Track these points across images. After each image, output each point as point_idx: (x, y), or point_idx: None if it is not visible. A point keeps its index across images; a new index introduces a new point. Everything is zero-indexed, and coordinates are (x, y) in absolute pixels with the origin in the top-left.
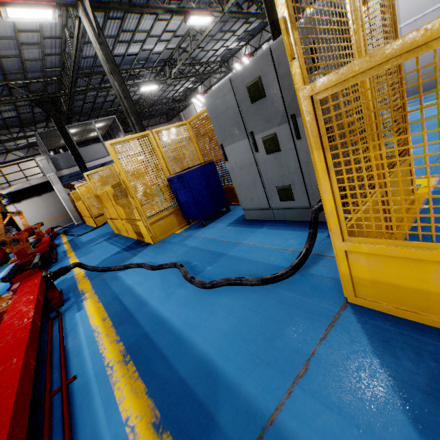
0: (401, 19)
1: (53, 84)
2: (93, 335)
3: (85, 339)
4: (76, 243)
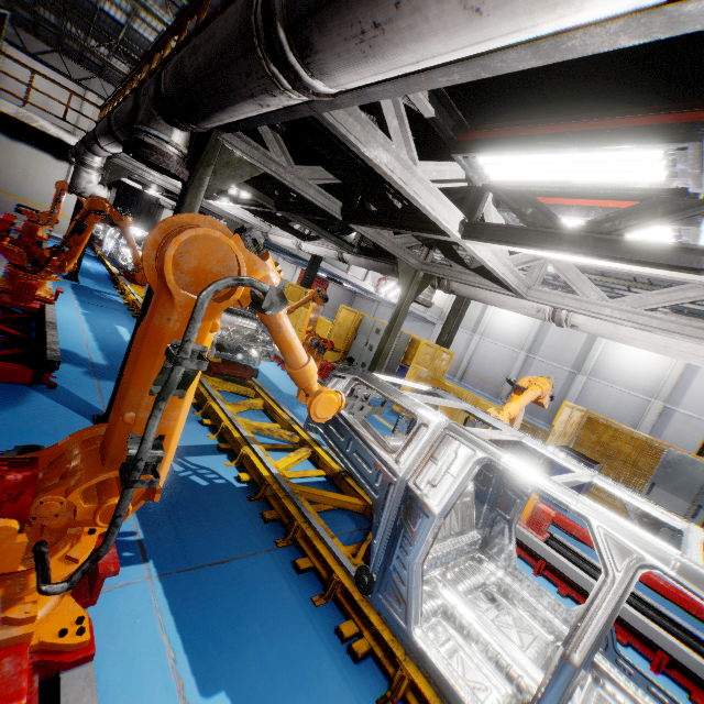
0: (680, 404)
1: None
2: None
3: None
4: None
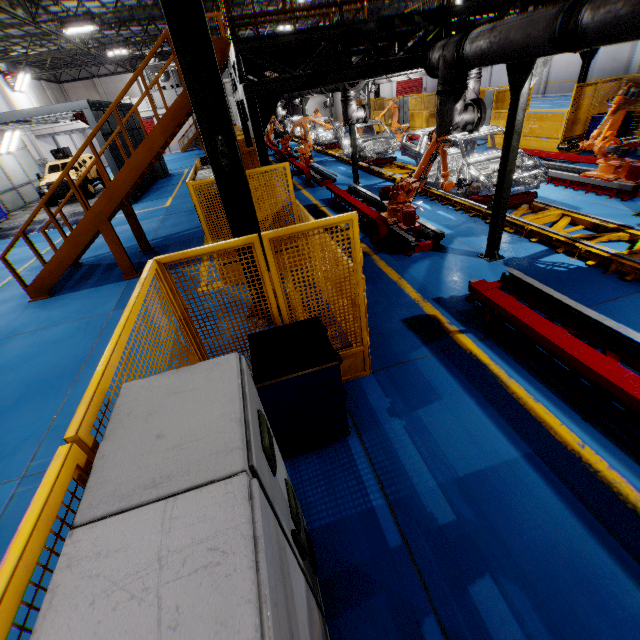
0: None
1: None
2: None
3: None
4: None
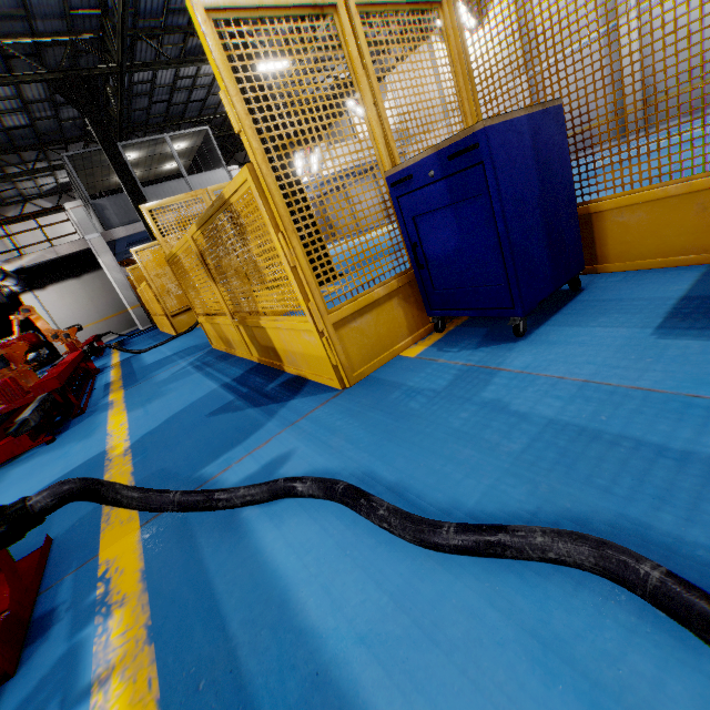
0: None
1: (90, 54)
2: None
3: None
4: (133, 369)
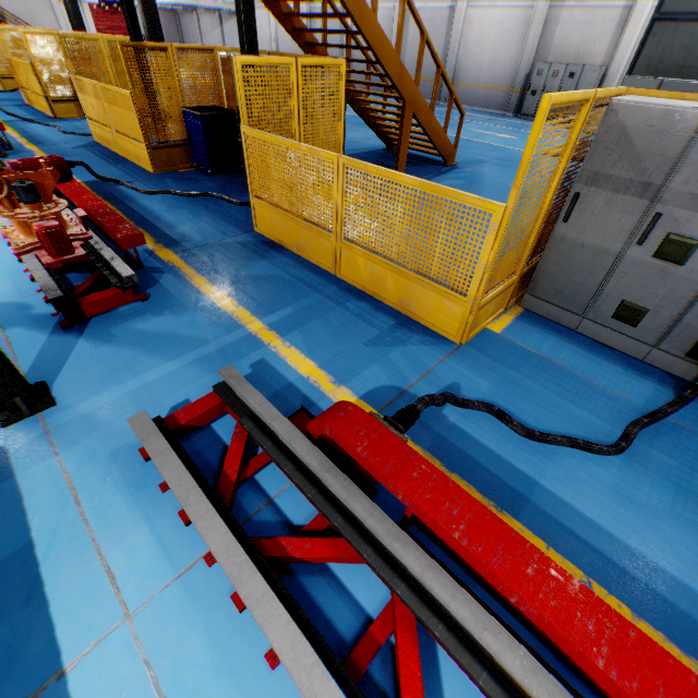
0: None
1: None
2: (11, 133)
3: (7, 134)
4: None
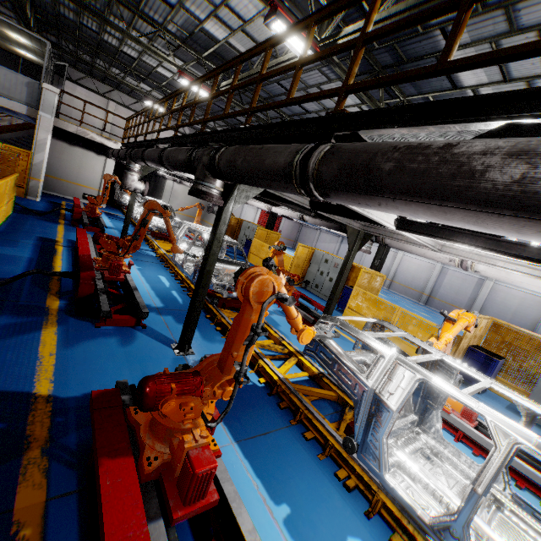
0: None
1: None
2: None
3: None
4: None
